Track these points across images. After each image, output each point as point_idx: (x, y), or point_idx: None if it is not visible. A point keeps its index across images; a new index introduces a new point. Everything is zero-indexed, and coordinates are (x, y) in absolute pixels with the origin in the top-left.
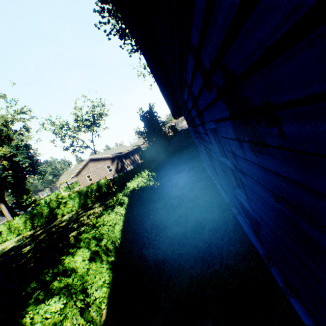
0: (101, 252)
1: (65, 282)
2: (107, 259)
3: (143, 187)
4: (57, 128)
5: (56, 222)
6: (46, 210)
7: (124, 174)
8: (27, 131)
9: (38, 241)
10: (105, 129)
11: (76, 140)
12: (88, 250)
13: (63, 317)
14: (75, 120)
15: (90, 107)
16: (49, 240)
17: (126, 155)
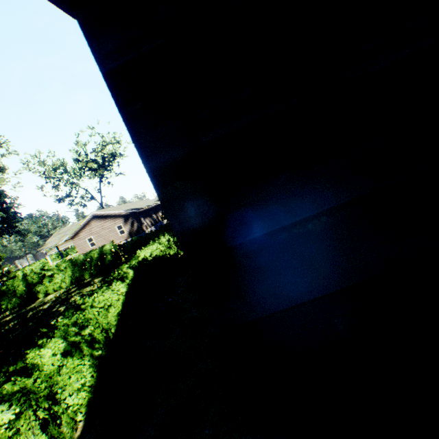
0: (83, 344)
1: (22, 385)
2: (92, 353)
3: (159, 256)
4: (48, 169)
5: (35, 303)
6: (21, 286)
7: (138, 239)
8: (1, 172)
9: (5, 331)
10: (119, 174)
11: (76, 188)
12: (65, 341)
13: (14, 432)
14: (76, 160)
15: (98, 144)
16: (21, 329)
17: (146, 212)
